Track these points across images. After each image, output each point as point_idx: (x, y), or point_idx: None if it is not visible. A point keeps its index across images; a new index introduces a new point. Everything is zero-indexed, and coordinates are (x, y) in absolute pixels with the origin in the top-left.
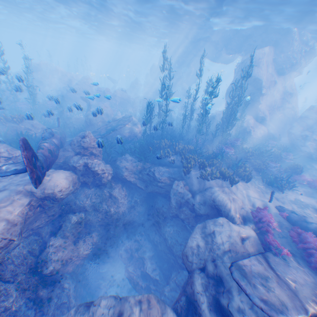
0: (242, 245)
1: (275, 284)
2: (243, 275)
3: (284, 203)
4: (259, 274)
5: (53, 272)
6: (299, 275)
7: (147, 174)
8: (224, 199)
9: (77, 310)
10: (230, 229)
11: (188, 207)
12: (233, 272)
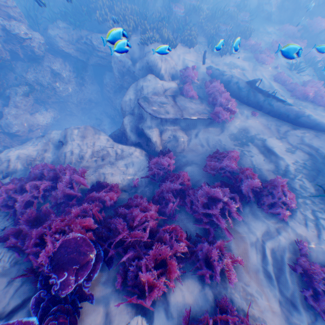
0: (163, 94)
1: (169, 107)
2: (146, 102)
3: (217, 66)
4: (160, 102)
5: (20, 133)
6: (195, 105)
7: (85, 44)
8: (156, 60)
9: (37, 139)
10: (156, 84)
11: (130, 76)
12: (139, 100)
